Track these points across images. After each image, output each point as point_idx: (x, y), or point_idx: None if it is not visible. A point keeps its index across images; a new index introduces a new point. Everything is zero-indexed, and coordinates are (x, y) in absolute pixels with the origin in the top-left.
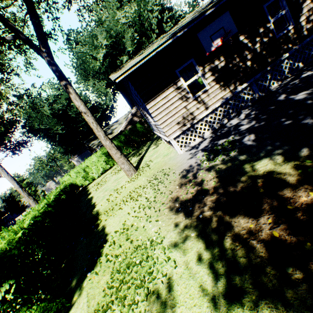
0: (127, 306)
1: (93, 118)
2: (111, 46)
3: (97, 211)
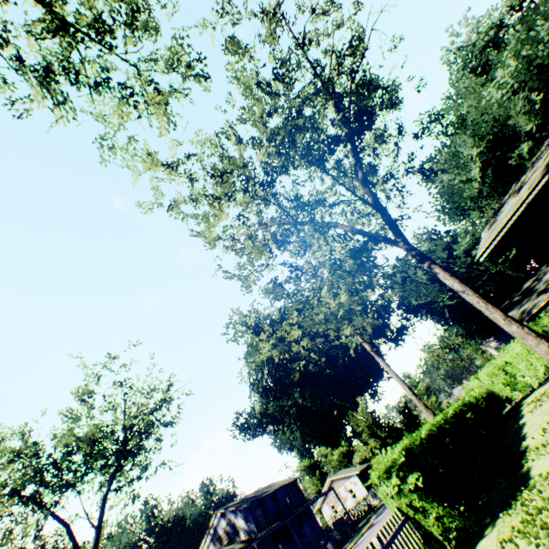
0: (526, 537)
1: (475, 295)
2: (487, 149)
3: (524, 445)
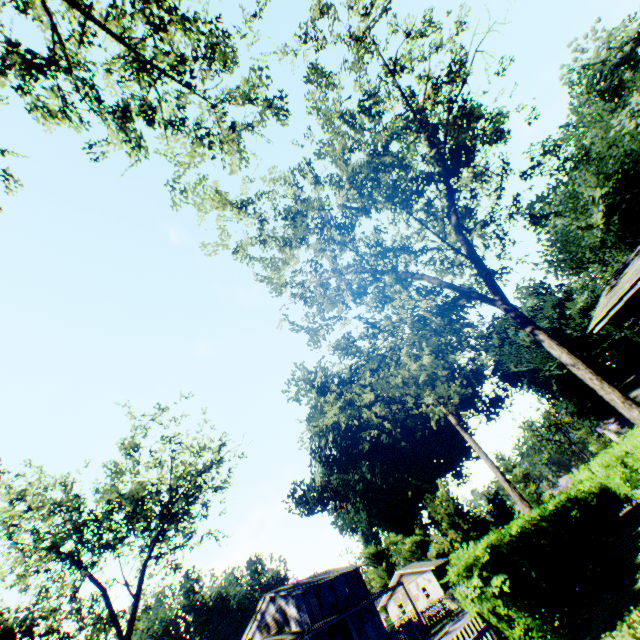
0: None
1: (587, 370)
2: (614, 190)
3: None
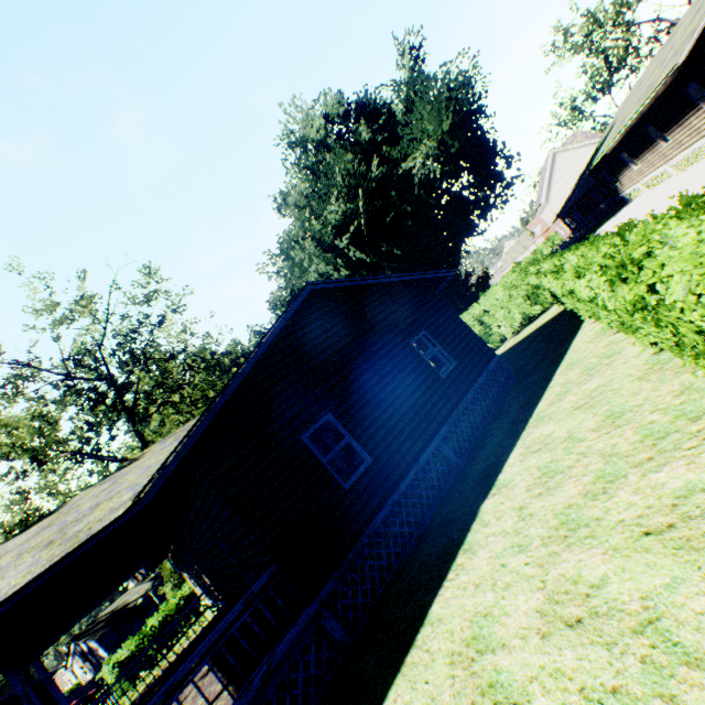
0: None
1: None
2: None
3: None
